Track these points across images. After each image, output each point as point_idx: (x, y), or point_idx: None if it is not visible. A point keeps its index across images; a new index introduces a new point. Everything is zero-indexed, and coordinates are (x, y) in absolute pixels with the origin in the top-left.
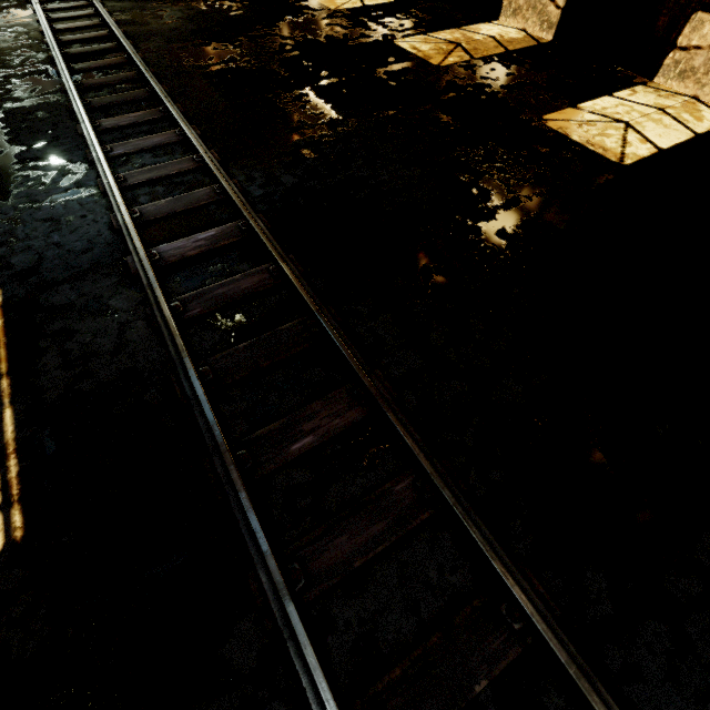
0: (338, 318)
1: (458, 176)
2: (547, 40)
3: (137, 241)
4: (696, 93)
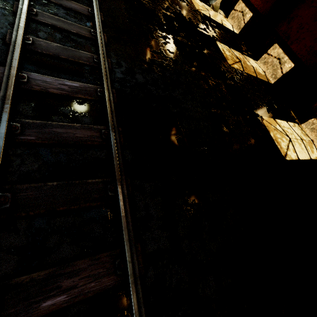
0: (130, 190)
1: (222, 126)
2: (271, 82)
3: (15, 60)
4: (313, 139)
